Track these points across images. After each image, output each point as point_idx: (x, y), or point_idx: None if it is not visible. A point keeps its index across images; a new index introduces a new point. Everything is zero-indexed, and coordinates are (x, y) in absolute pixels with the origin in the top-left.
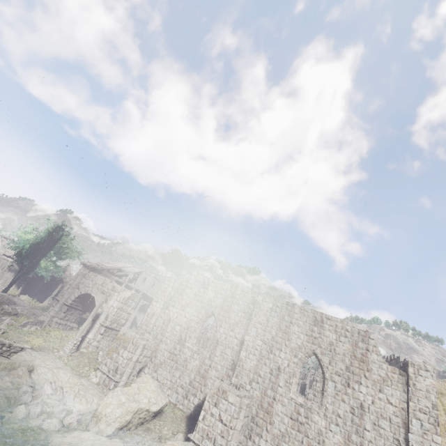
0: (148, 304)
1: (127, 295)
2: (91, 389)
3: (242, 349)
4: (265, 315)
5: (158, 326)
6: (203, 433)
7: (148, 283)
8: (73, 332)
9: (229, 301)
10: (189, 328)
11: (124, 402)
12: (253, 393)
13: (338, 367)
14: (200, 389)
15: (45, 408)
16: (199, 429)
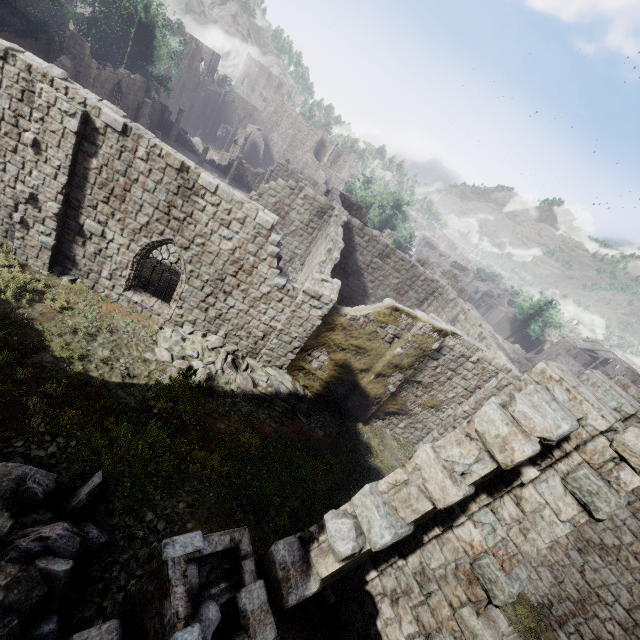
0: None
1: None
2: None
3: None
4: None
5: None
6: None
7: (618, 372)
8: None
9: None
10: None
11: None
12: None
13: None
14: None
15: None
16: None
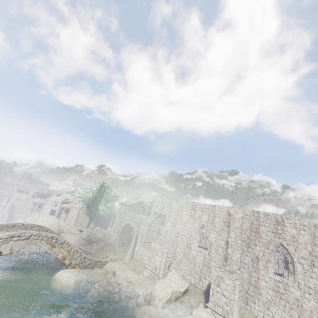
0: (163, 220)
1: (149, 221)
2: (146, 280)
3: (228, 247)
4: (239, 222)
5: (172, 238)
6: (215, 303)
7: (160, 207)
8: (127, 246)
9: (212, 216)
10: (191, 237)
11: (164, 288)
12: (242, 275)
13: (302, 253)
14: (207, 274)
15: (127, 294)
16: (211, 301)
